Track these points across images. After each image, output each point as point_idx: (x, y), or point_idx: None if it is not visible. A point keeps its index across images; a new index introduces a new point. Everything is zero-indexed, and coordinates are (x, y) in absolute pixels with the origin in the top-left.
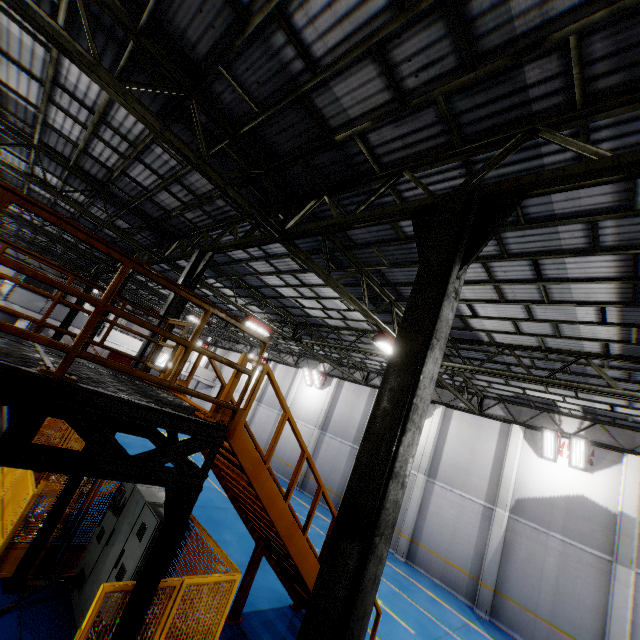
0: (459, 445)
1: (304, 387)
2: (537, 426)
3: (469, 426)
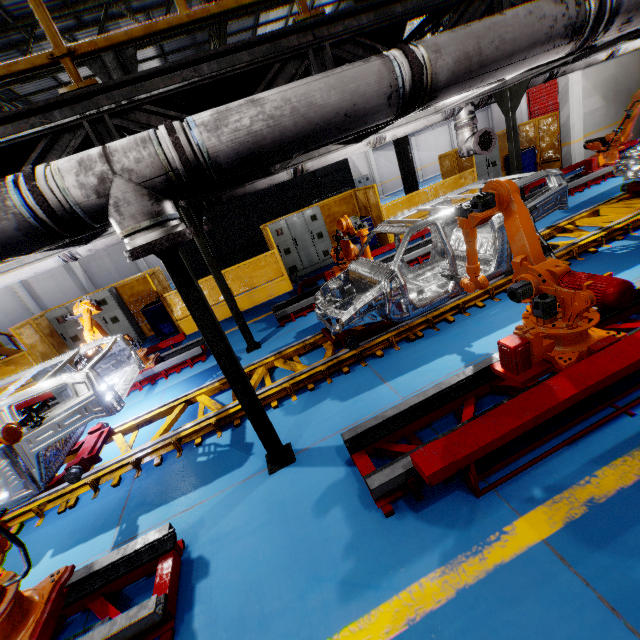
0: None
1: None
2: None
3: None
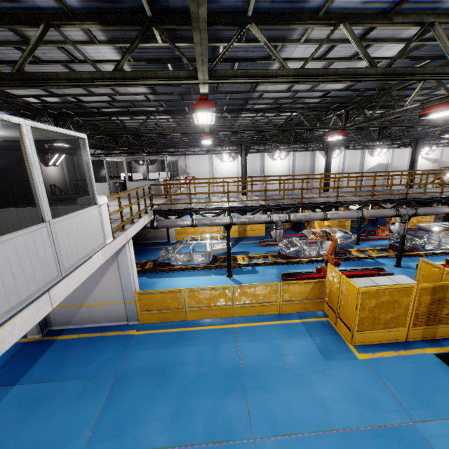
0: (349, 162)
1: (271, 162)
2: (370, 148)
3: (352, 154)
